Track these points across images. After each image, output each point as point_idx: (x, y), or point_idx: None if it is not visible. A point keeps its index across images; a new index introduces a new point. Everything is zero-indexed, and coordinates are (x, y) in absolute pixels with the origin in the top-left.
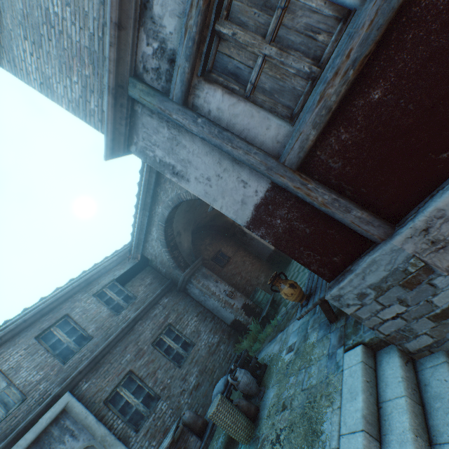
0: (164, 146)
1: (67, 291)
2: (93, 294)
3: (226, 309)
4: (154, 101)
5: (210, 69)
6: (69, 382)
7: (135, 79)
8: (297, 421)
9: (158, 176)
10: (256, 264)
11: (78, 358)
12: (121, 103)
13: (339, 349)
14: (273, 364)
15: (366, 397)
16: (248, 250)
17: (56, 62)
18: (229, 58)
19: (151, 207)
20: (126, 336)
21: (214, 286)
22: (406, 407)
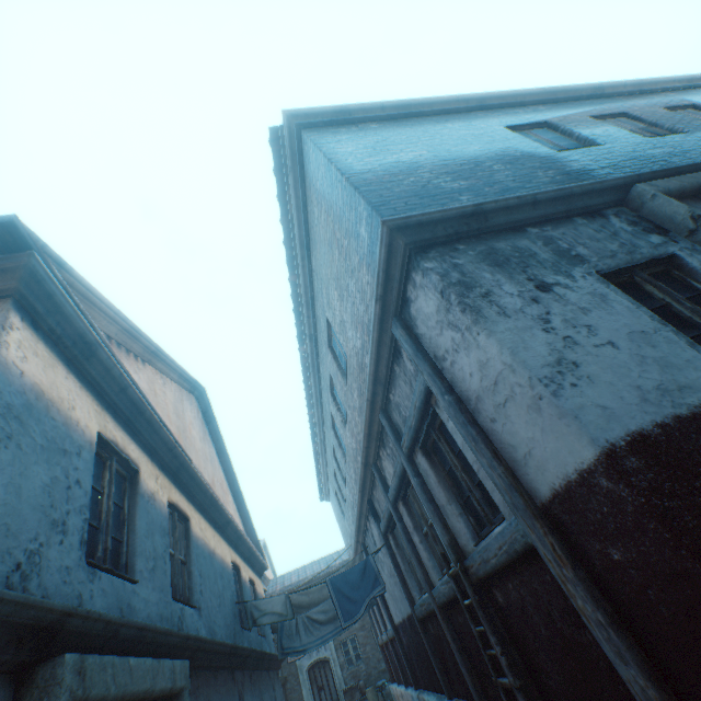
0: None
1: (342, 564)
2: None
3: None
4: None
5: None
6: None
7: None
8: None
9: None
10: None
11: None
12: None
13: None
14: None
15: None
16: None
17: (345, 542)
18: None
19: None
20: None
21: None
22: None
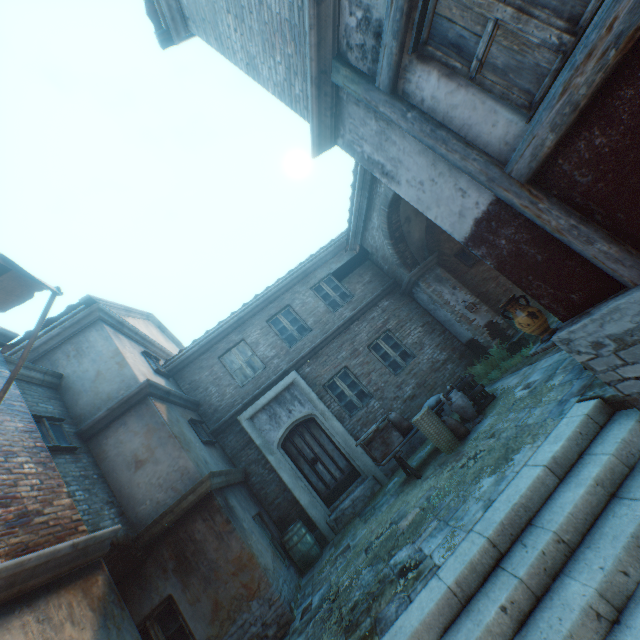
0: (372, 141)
1: (287, 282)
2: (310, 288)
3: (462, 324)
4: (359, 90)
5: (425, 40)
6: (294, 363)
7: (337, 63)
8: (496, 448)
9: None
10: None
11: (300, 346)
12: (325, 92)
13: (573, 398)
14: (502, 397)
15: (568, 445)
16: None
17: (258, 40)
18: (450, 23)
19: (371, 186)
20: (342, 334)
21: (449, 294)
22: (604, 463)
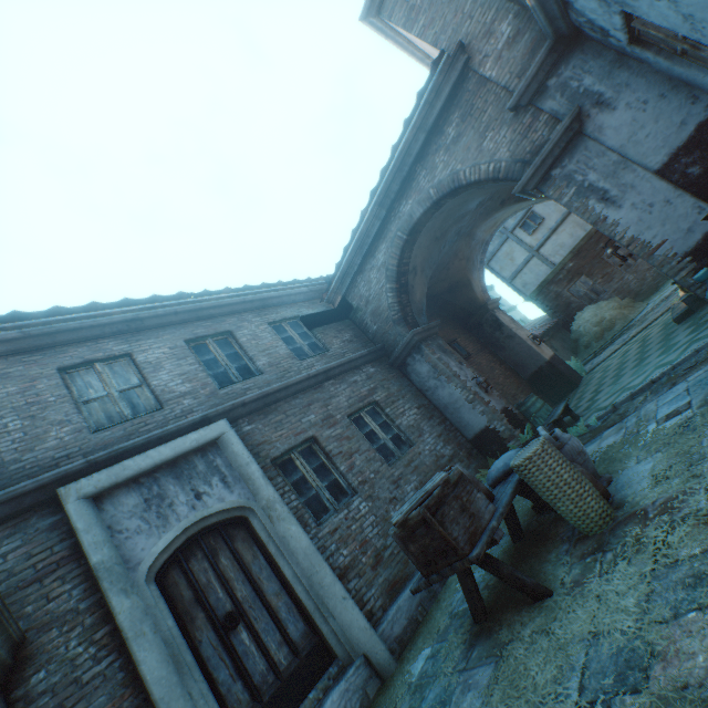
0: None
1: (236, 302)
2: (268, 322)
3: (475, 405)
4: None
5: None
6: (227, 409)
7: None
8: None
9: (427, 141)
10: (511, 378)
11: (240, 389)
12: None
13: None
14: (620, 449)
15: None
16: (498, 357)
17: None
18: None
19: (393, 203)
20: (311, 390)
21: (456, 367)
22: None
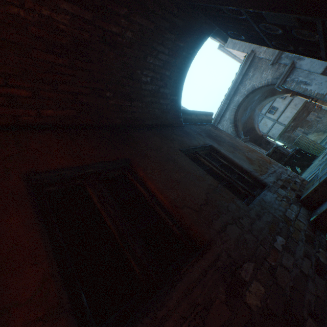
0: None
1: None
2: None
3: None
4: None
5: None
6: None
7: None
8: None
9: (242, 78)
10: None
11: None
12: None
13: None
14: (325, 146)
15: None
16: None
17: None
18: None
19: (231, 98)
20: None
21: (259, 149)
22: None
